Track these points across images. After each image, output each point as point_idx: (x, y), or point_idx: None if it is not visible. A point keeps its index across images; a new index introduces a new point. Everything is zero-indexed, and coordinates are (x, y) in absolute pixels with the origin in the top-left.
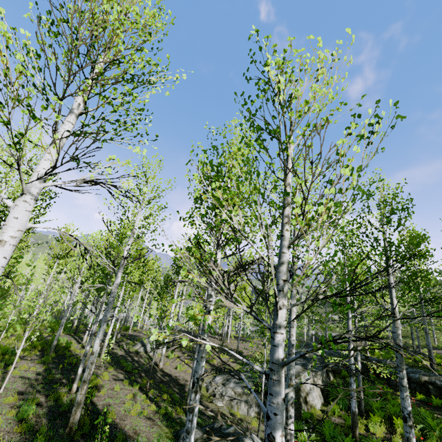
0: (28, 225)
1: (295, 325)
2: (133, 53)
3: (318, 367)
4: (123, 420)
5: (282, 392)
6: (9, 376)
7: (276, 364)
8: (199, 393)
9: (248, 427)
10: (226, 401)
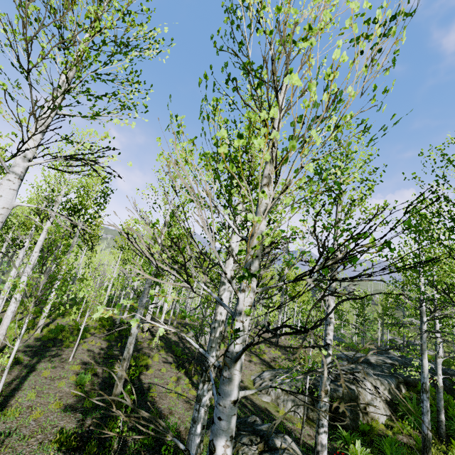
0: (15, 203)
1: (332, 323)
2: (96, 9)
3: (386, 376)
4: (163, 400)
5: (232, 393)
6: (75, 347)
7: (229, 359)
8: (208, 383)
9: (293, 427)
10: (272, 397)
